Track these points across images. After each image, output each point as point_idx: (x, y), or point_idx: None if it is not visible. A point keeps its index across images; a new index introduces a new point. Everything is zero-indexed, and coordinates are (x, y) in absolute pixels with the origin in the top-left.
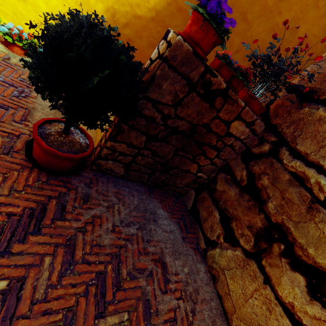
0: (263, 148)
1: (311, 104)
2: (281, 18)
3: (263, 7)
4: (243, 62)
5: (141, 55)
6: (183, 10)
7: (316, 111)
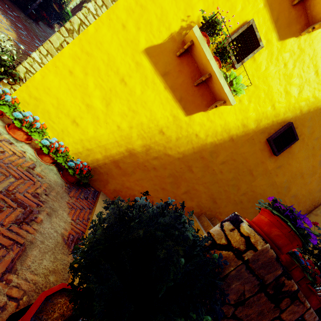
0: None
1: None
2: (278, 178)
3: (264, 169)
4: (248, 203)
5: (161, 181)
6: (205, 159)
7: None
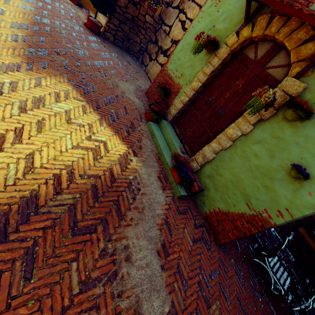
0: (159, 27)
1: (169, 7)
2: None
3: None
4: None
5: None
6: None
7: (169, 9)
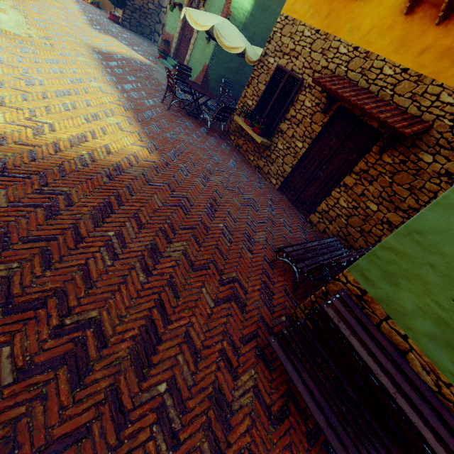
0: (160, 11)
1: None
2: None
3: None
4: None
5: None
6: None
7: None
